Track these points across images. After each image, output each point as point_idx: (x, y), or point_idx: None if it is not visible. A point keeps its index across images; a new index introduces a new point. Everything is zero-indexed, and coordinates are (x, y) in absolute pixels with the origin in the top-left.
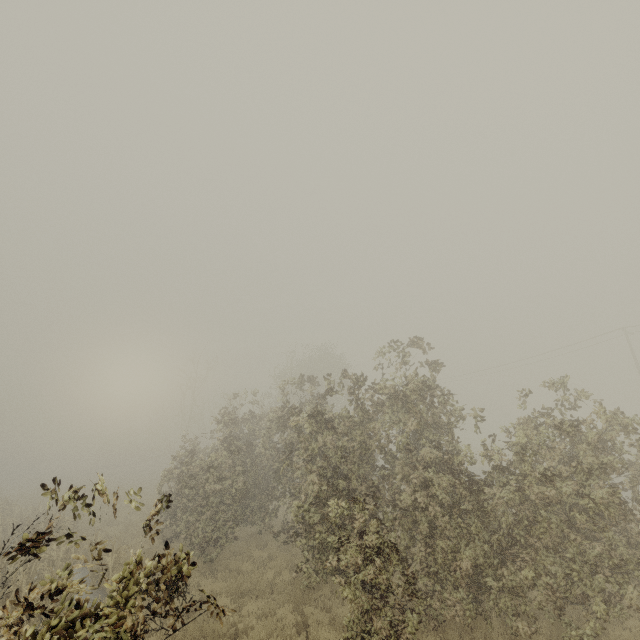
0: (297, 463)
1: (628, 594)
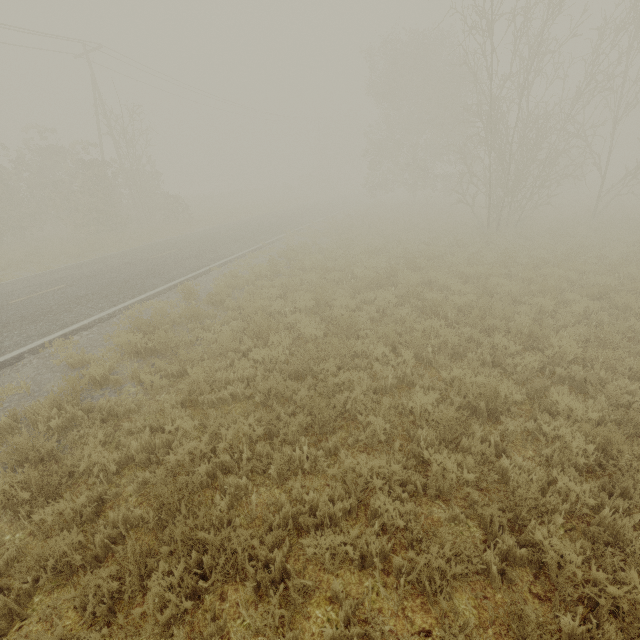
0: None
1: None
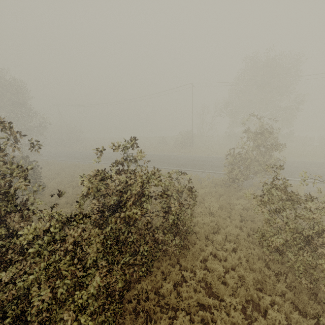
0: None
1: None
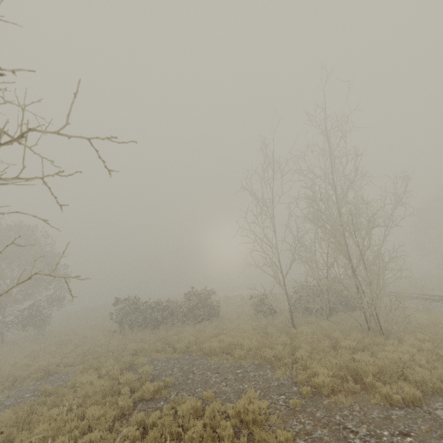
0: None
1: None
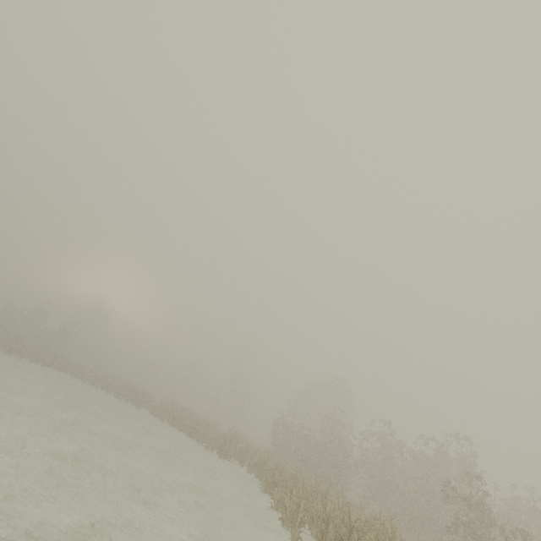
0: (389, 466)
1: None
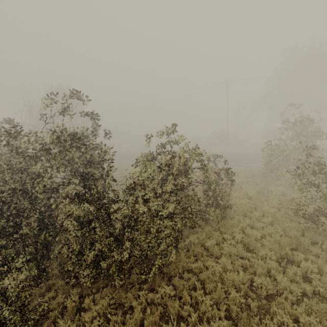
0: None
1: (171, 257)
